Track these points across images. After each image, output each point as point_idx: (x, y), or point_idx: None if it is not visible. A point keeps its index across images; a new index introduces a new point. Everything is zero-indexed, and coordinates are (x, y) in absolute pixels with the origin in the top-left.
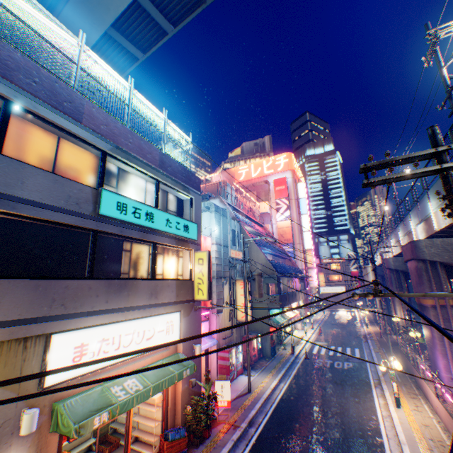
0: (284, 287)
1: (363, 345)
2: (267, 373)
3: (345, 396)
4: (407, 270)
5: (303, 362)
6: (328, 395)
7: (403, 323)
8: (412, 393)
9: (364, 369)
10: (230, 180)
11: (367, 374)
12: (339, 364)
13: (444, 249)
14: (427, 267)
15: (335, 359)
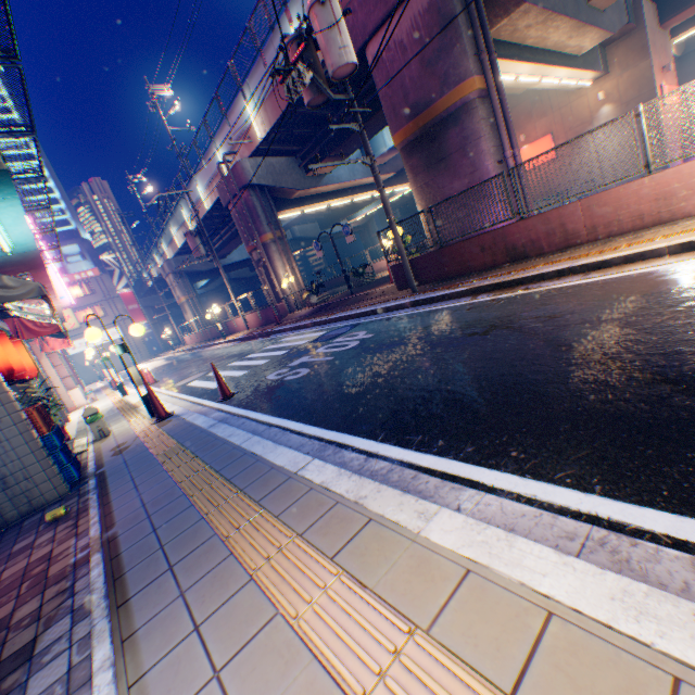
0: None
1: (281, 336)
2: (220, 576)
3: (657, 299)
4: (279, 184)
5: (252, 402)
6: (663, 324)
7: (296, 288)
8: (606, 245)
9: (398, 317)
10: None
11: (432, 310)
12: (338, 345)
13: None
14: None
15: (303, 352)
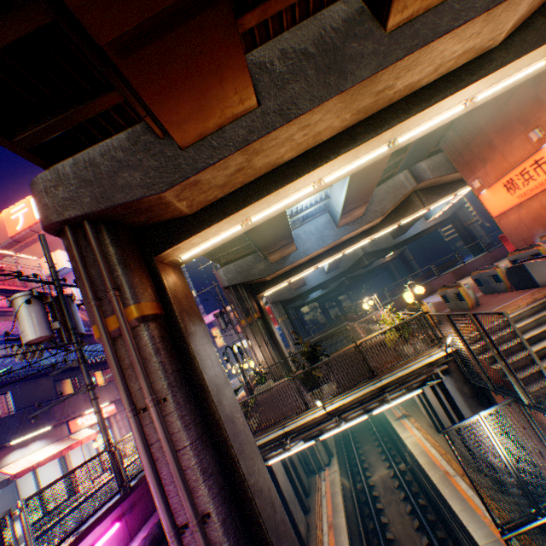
0: (38, 398)
1: None
2: None
3: None
4: (246, 279)
5: None
6: None
7: (265, 364)
8: None
9: None
10: (2, 236)
11: None
12: None
13: (83, 181)
14: (70, 242)
15: None
